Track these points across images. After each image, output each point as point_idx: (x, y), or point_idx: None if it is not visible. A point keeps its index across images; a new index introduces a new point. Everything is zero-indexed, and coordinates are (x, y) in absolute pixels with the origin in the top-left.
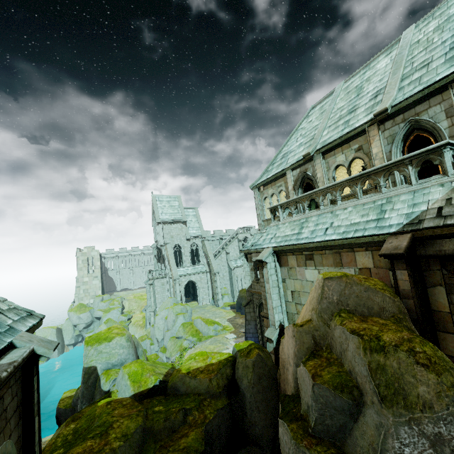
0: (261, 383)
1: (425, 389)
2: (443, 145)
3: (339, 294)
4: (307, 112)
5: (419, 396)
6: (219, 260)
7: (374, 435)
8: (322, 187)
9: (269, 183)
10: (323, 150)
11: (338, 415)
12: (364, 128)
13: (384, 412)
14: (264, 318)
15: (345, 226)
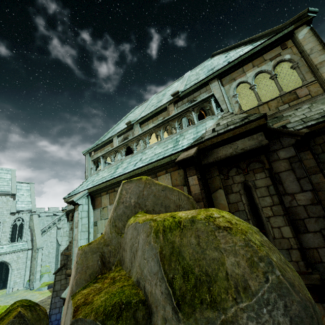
0: None
1: (233, 261)
2: (210, 96)
3: (137, 195)
4: (133, 109)
5: (228, 275)
6: (47, 236)
7: None
8: (136, 135)
9: (99, 148)
10: (140, 121)
11: None
12: (166, 106)
13: None
14: (70, 276)
15: (150, 157)
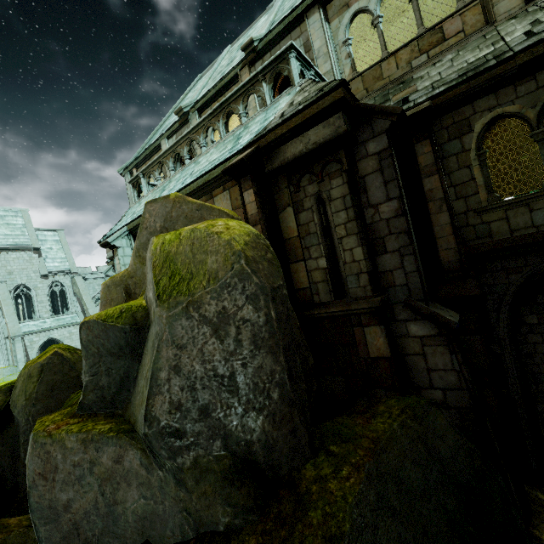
0: (55, 396)
1: (214, 260)
2: (289, 50)
3: (164, 218)
4: (194, 81)
5: (206, 271)
6: None
7: (150, 358)
8: (184, 132)
9: (144, 162)
10: (199, 106)
11: (116, 362)
12: (237, 72)
13: (158, 312)
14: None
15: (203, 168)
